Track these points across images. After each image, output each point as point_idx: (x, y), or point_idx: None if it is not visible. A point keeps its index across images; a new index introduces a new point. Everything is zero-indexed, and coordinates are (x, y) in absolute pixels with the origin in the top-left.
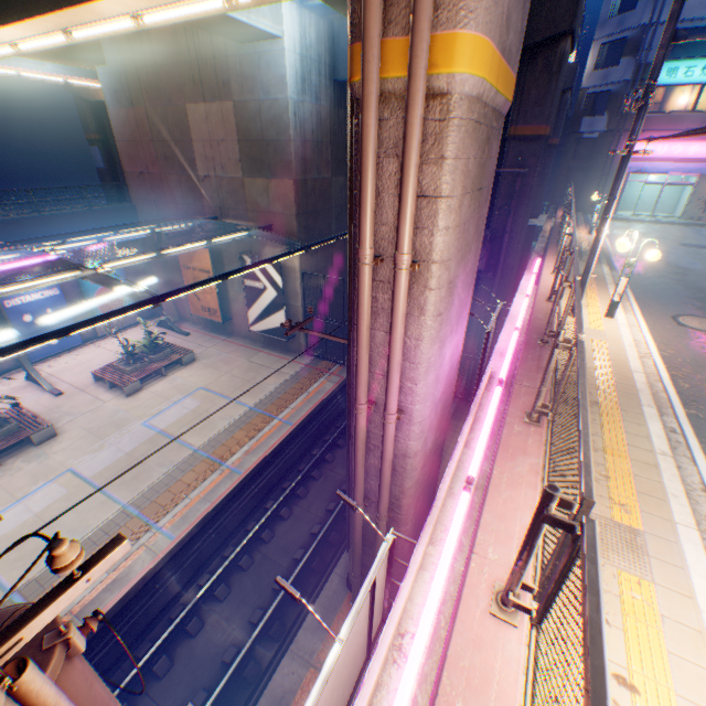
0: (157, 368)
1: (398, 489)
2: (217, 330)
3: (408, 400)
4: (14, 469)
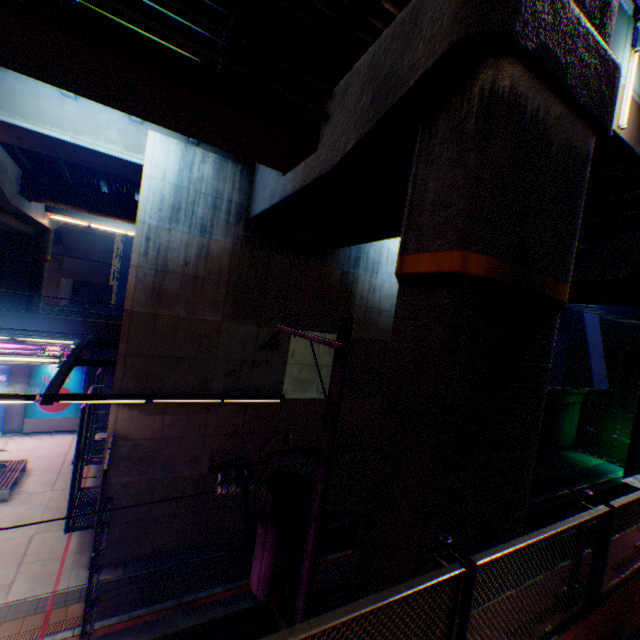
0: None
1: None
2: None
3: None
4: None
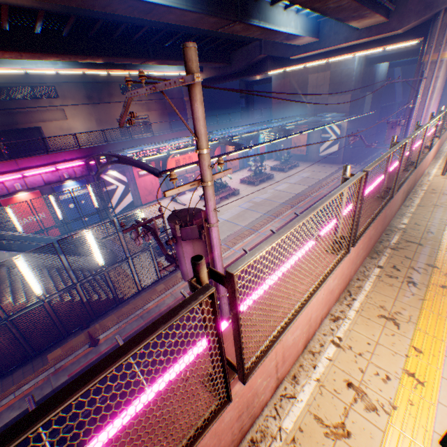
0: (291, 166)
1: None
2: (298, 161)
3: (423, 122)
4: (269, 182)
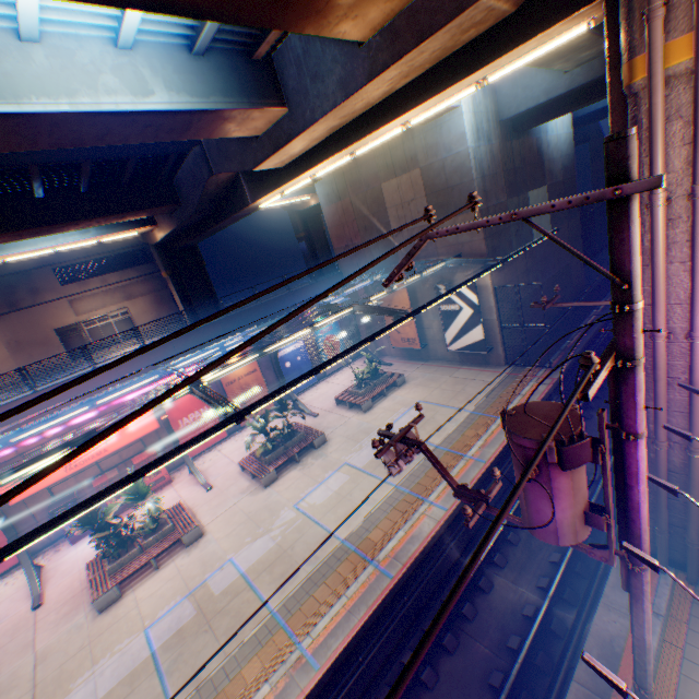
0: (380, 389)
1: None
2: (413, 358)
3: None
4: (308, 464)
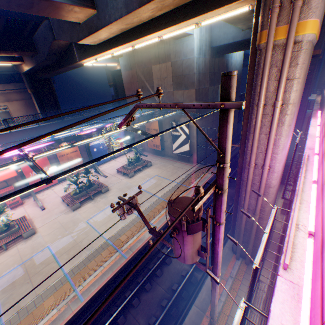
0: (139, 168)
1: (264, 203)
2: (157, 154)
3: (272, 162)
4: (98, 200)
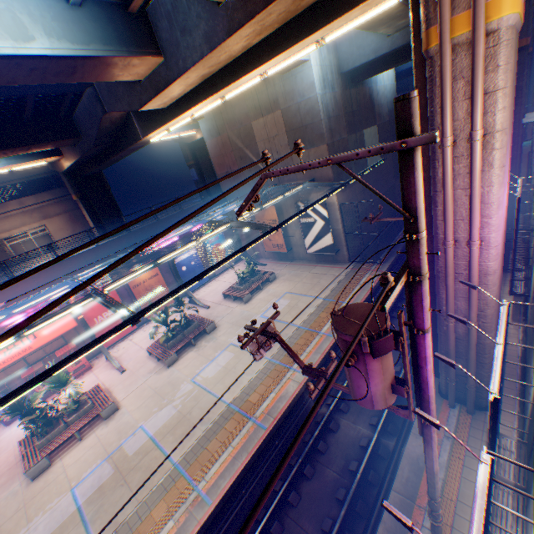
0: (257, 285)
1: (481, 302)
2: (282, 259)
3: (484, 232)
4: (202, 346)
